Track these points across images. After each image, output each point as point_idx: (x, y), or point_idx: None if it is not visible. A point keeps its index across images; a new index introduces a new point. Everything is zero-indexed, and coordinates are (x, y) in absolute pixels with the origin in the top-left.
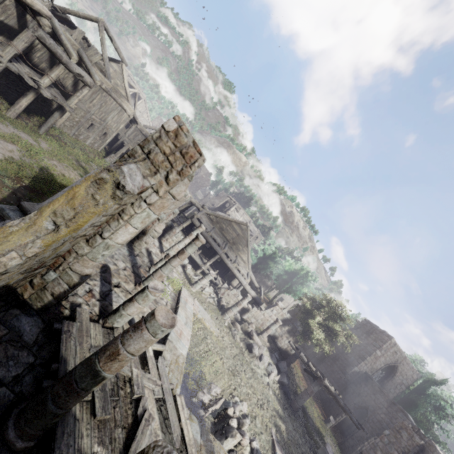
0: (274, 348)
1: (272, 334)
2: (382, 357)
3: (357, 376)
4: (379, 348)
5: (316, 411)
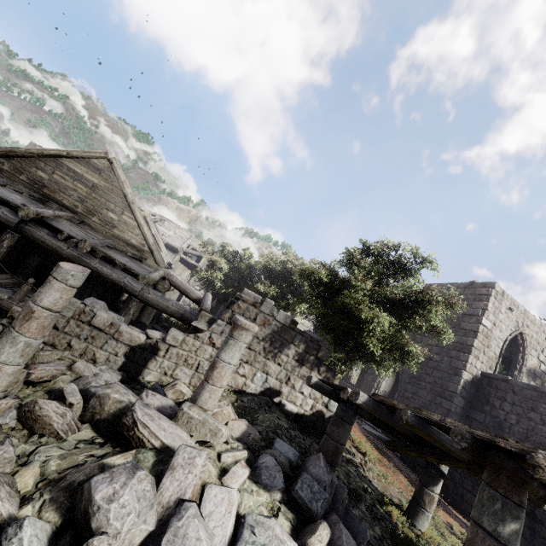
0: (272, 427)
1: (261, 387)
2: (495, 328)
3: (472, 390)
4: (484, 313)
5: (459, 542)
